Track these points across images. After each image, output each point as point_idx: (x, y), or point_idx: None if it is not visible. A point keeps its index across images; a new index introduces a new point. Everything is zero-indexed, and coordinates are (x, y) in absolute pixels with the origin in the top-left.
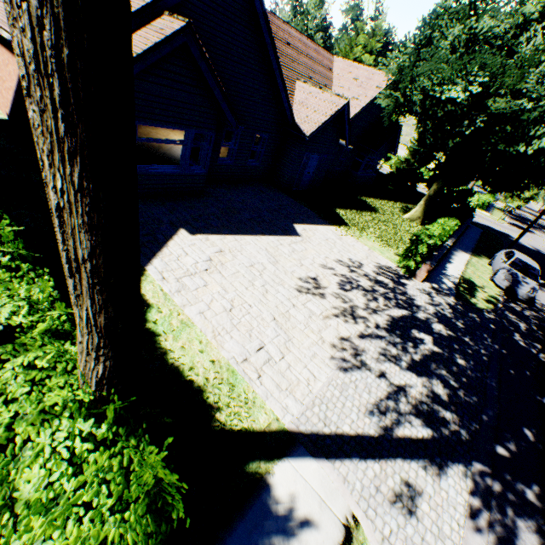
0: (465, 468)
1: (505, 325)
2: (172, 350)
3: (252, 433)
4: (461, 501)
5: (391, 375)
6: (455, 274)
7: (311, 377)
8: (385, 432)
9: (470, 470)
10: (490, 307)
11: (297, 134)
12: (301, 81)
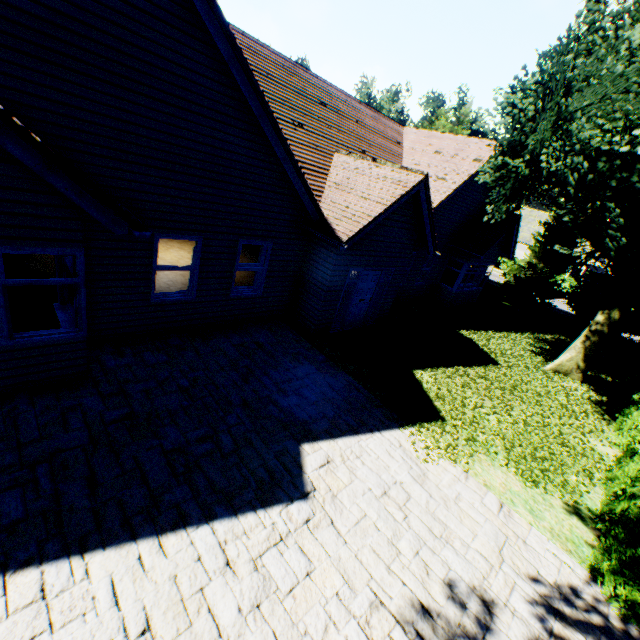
0: None
1: None
2: None
3: None
4: None
5: None
6: None
7: None
8: None
9: None
10: None
11: (327, 237)
12: (343, 153)
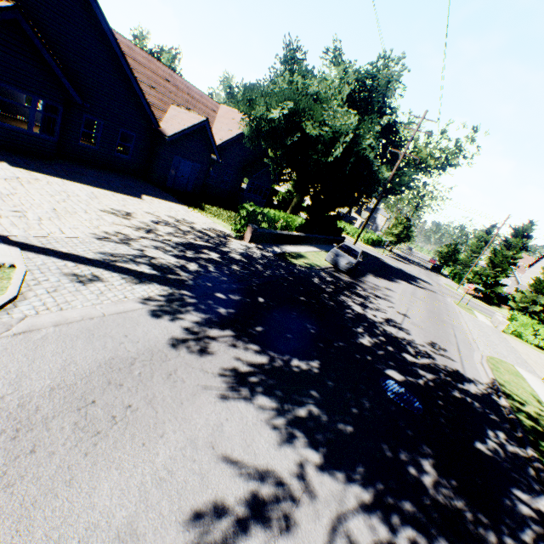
0: (170, 289)
1: (311, 274)
2: None
3: None
4: (145, 294)
5: (150, 252)
6: (291, 250)
7: (59, 232)
8: (104, 260)
9: (174, 291)
10: (306, 266)
11: (161, 135)
12: (175, 105)
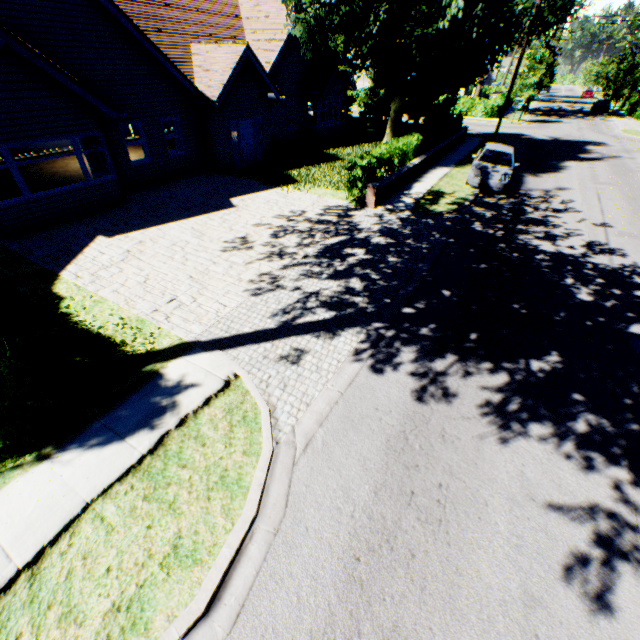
0: (362, 329)
1: (466, 219)
2: (83, 320)
3: (155, 352)
4: (349, 348)
5: (307, 287)
6: (421, 191)
7: (221, 307)
8: (285, 324)
9: (367, 329)
10: (453, 208)
11: (206, 103)
12: (196, 43)
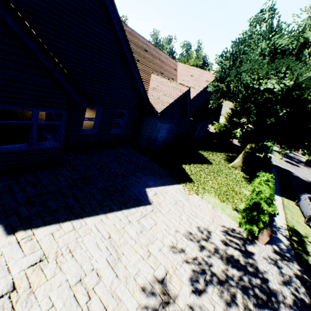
0: None
1: None
2: None
3: None
4: None
5: None
6: (282, 224)
7: None
8: None
9: None
10: None
11: (151, 110)
12: (155, 74)
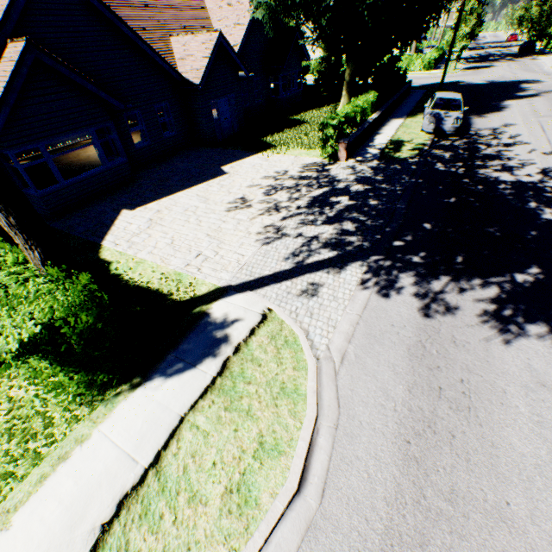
0: (362, 262)
1: (428, 162)
2: (132, 278)
3: (197, 298)
4: (356, 279)
5: (307, 233)
6: (383, 142)
7: (240, 257)
8: (297, 264)
9: (367, 262)
10: (415, 153)
11: (190, 87)
12: (174, 36)
